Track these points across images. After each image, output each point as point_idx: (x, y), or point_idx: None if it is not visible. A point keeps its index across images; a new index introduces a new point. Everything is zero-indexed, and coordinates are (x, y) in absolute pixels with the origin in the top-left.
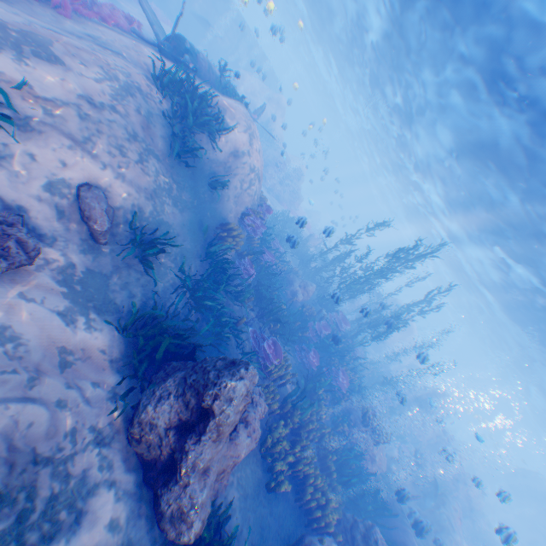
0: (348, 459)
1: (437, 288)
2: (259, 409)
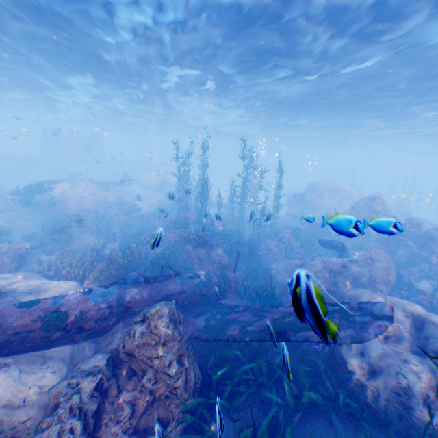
0: (139, 257)
1: (243, 148)
2: (14, 243)
